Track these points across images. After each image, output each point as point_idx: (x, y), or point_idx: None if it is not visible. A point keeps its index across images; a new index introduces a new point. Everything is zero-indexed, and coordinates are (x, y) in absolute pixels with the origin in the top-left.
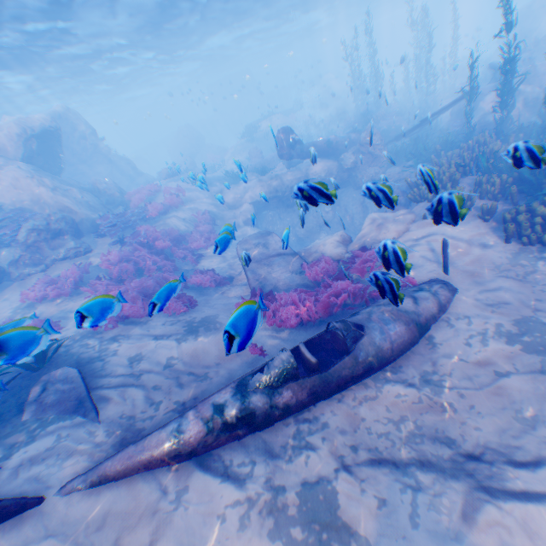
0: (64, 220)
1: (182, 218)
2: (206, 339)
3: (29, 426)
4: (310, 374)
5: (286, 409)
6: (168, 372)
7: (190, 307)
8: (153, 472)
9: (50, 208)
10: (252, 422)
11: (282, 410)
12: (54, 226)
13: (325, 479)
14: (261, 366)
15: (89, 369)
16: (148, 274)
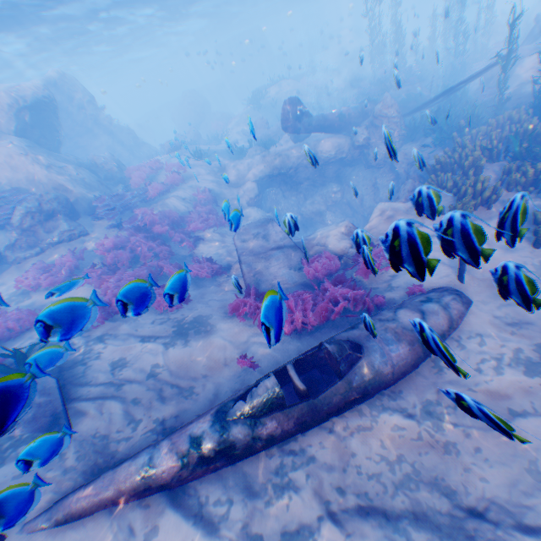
0: (58, 201)
1: (182, 198)
2: (194, 343)
3: (1, 445)
4: (298, 403)
5: (270, 440)
6: (151, 383)
7: (183, 302)
8: (122, 508)
9: (45, 187)
10: (232, 454)
11: (266, 441)
12: (47, 208)
13: (306, 529)
14: (245, 389)
15: (70, 376)
16: (143, 261)
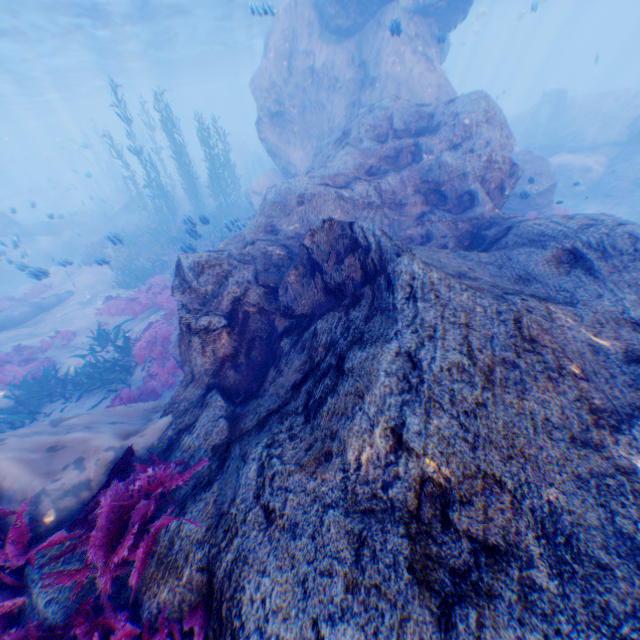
0: None
1: None
2: None
3: None
4: None
5: None
6: None
7: None
8: None
9: None
10: None
11: None
12: None
13: None
14: None
15: None
16: None
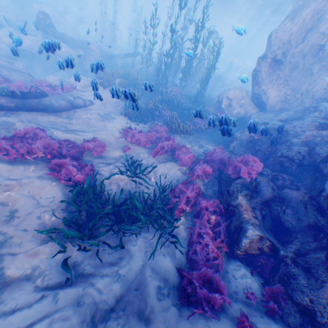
0: None
1: None
2: None
3: None
4: (17, 98)
5: (1, 106)
6: None
7: None
8: None
9: None
10: None
11: None
12: None
13: (13, 122)
14: None
15: None
16: None
